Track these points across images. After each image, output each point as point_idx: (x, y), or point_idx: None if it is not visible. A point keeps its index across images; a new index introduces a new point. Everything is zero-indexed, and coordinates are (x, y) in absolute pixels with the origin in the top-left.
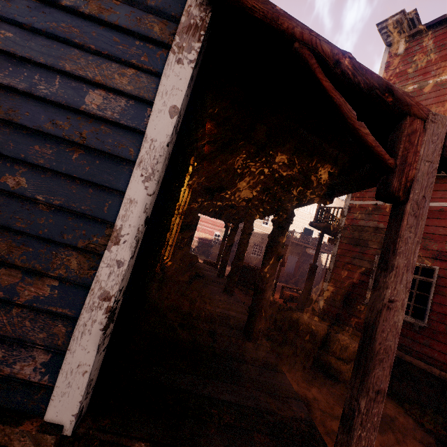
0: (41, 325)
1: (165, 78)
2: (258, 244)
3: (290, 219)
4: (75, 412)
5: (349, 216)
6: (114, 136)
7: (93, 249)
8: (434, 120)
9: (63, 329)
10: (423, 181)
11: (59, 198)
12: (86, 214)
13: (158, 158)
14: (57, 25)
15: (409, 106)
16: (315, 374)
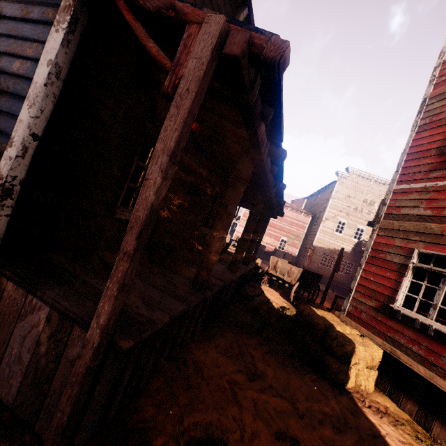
0: None
1: (48, 43)
2: (329, 254)
3: (242, 178)
4: None
5: (391, 203)
6: (22, 85)
7: (2, 151)
8: (208, 21)
9: None
10: (189, 76)
11: None
12: (2, 131)
13: (38, 94)
14: (8, 29)
15: (186, 15)
16: (299, 365)
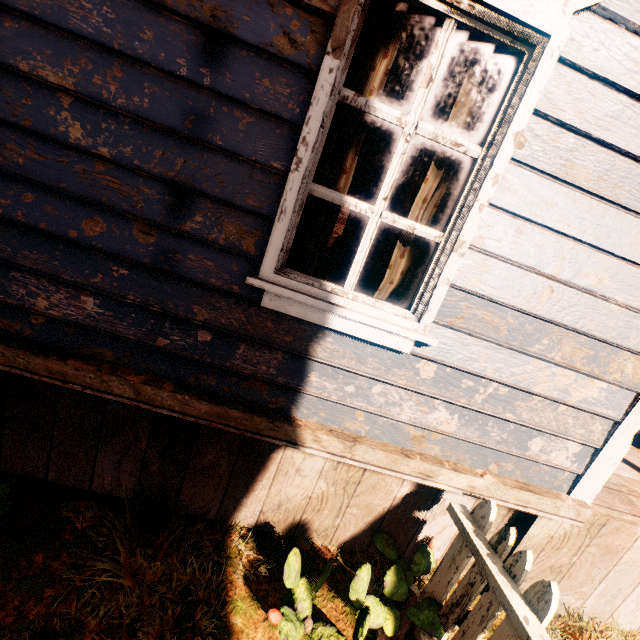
0: (580, 423)
1: None
2: None
3: None
4: (595, 492)
5: None
6: None
7: None
8: None
9: (599, 427)
10: None
11: (638, 298)
12: None
13: None
14: None
15: None
16: None
